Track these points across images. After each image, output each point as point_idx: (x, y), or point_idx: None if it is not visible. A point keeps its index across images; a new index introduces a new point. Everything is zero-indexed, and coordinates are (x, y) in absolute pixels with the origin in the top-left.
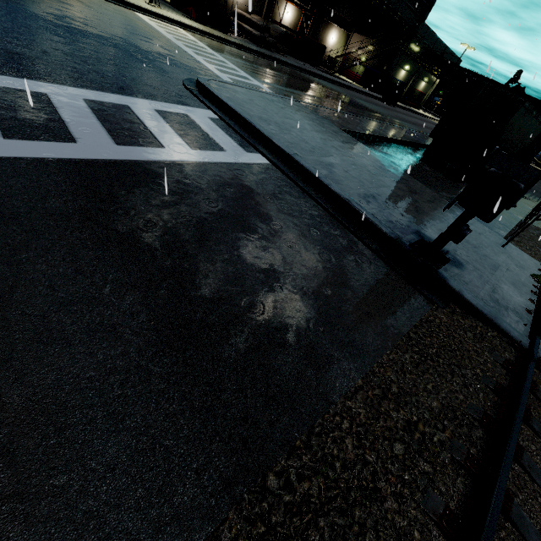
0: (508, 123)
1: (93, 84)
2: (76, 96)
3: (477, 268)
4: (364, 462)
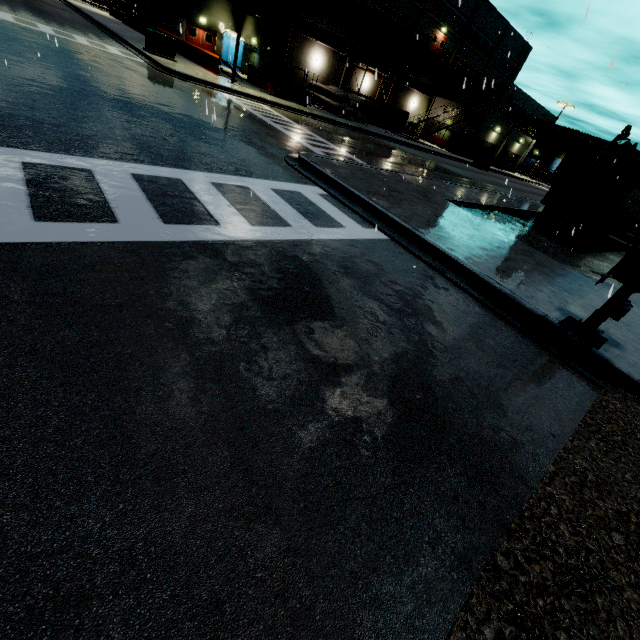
0: (635, 187)
1: (213, 167)
2: (204, 180)
3: (637, 349)
4: (587, 550)
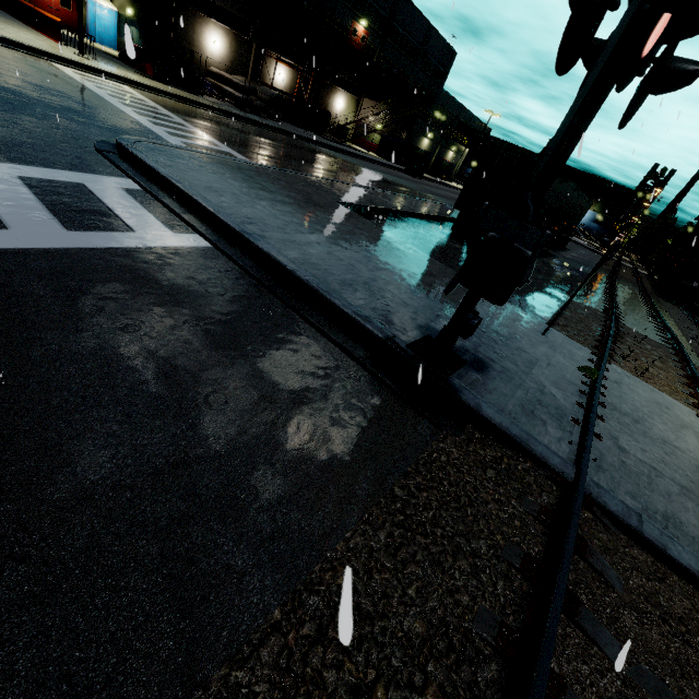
0: None
1: None
2: None
3: (506, 368)
4: None
